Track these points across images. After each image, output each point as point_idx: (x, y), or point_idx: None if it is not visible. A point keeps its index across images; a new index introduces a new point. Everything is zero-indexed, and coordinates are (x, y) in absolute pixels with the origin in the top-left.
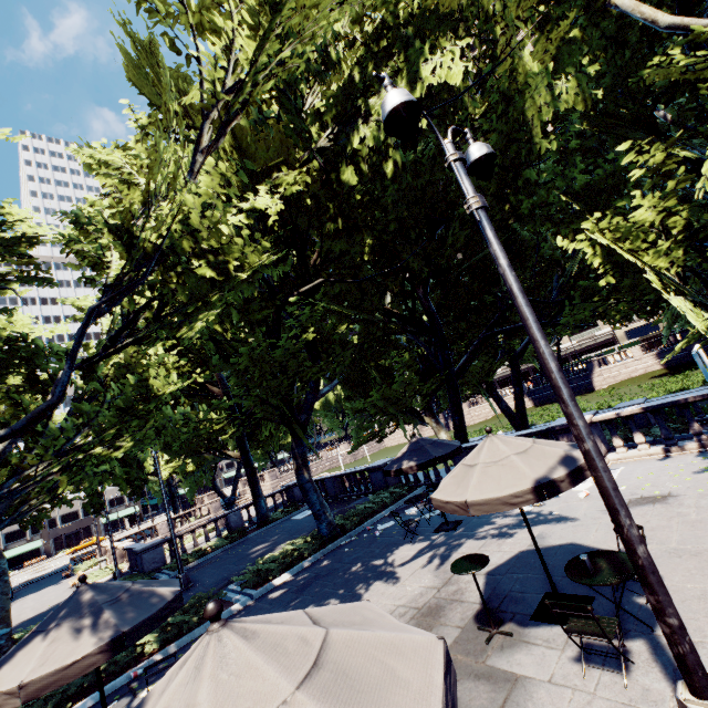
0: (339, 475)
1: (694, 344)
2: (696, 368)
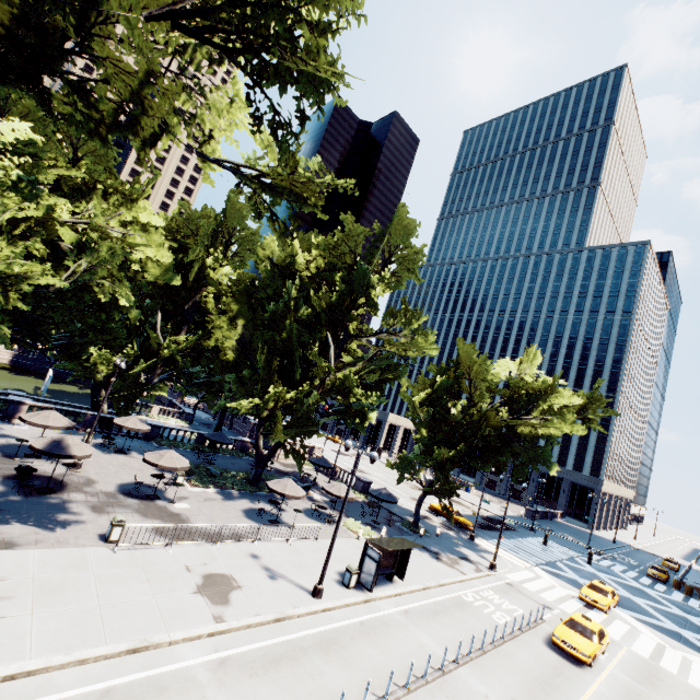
0: None
1: (41, 361)
2: (30, 376)
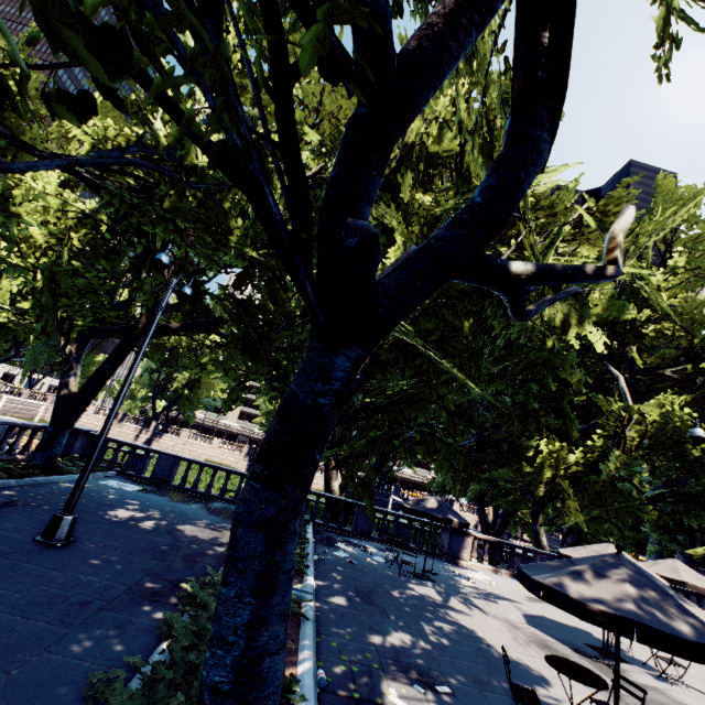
0: (195, 460)
1: None
2: None
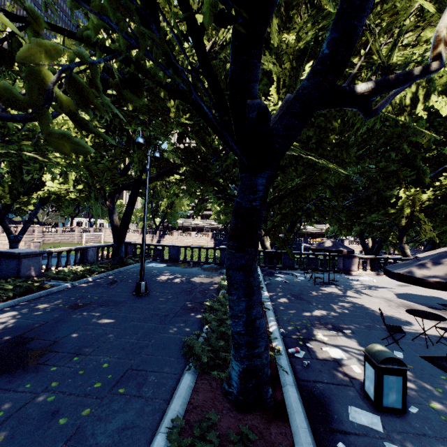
0: (187, 246)
1: None
2: None
